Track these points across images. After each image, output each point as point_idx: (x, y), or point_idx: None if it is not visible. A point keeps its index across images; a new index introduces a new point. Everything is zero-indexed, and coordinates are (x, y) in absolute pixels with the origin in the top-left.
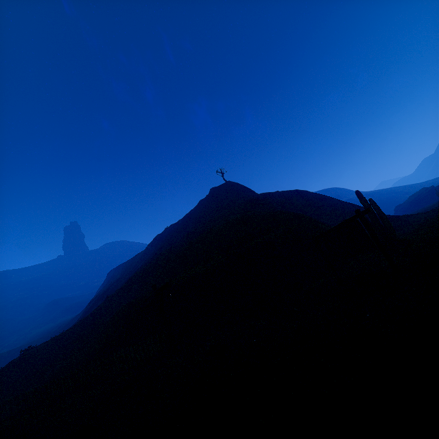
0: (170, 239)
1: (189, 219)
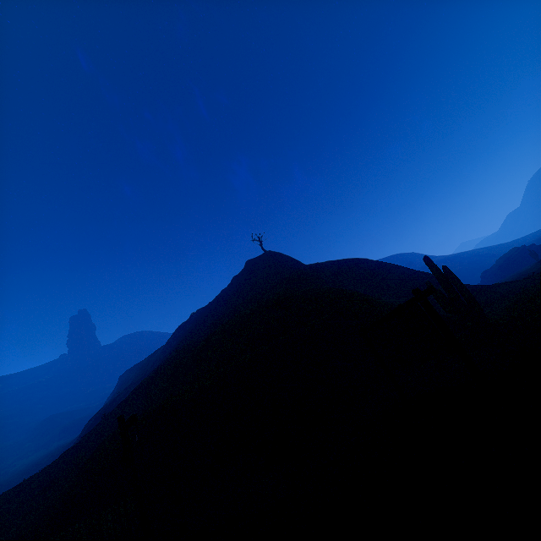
0: (194, 330)
1: (220, 302)
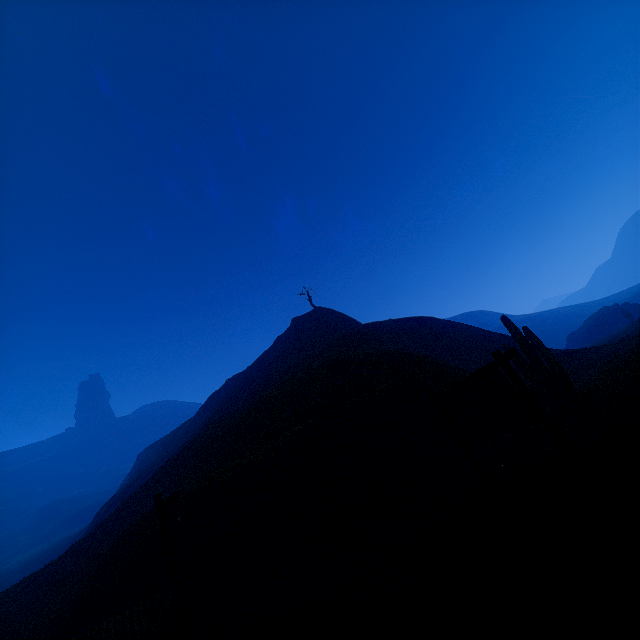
0: (230, 399)
1: (261, 366)
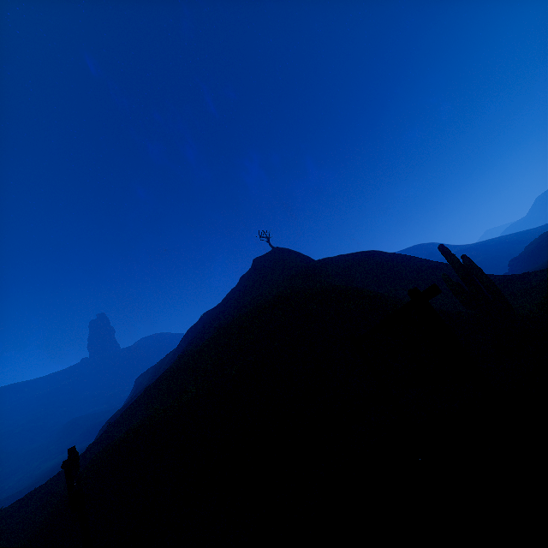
0: (201, 332)
1: (227, 303)
